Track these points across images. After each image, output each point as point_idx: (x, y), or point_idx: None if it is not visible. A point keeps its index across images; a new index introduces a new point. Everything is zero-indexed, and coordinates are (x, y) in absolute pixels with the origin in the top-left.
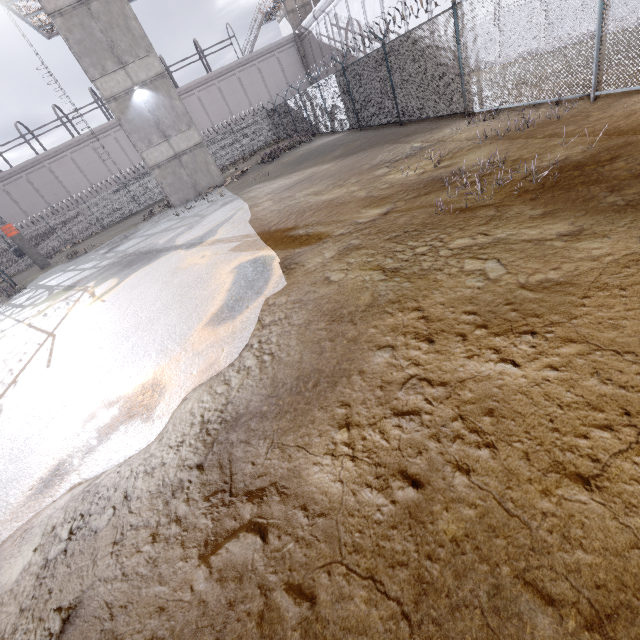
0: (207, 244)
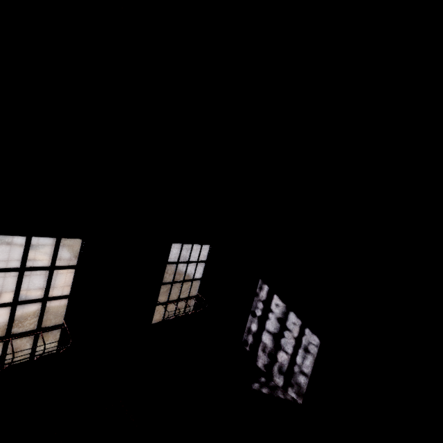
0: (42, 252)
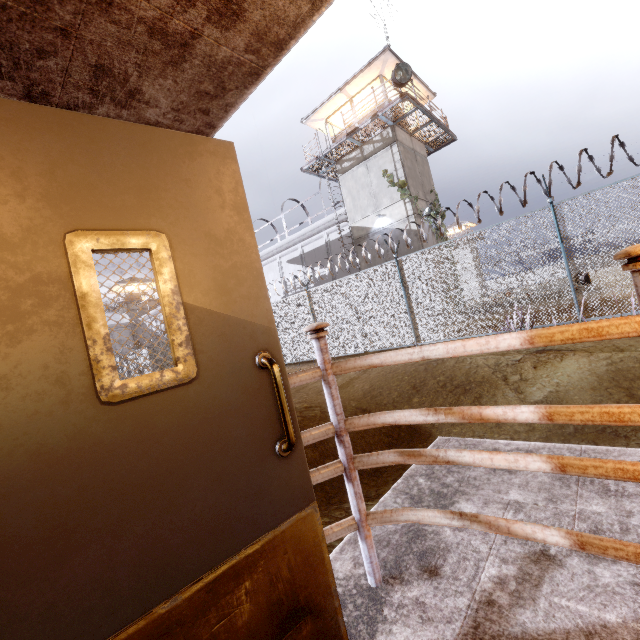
0: None
